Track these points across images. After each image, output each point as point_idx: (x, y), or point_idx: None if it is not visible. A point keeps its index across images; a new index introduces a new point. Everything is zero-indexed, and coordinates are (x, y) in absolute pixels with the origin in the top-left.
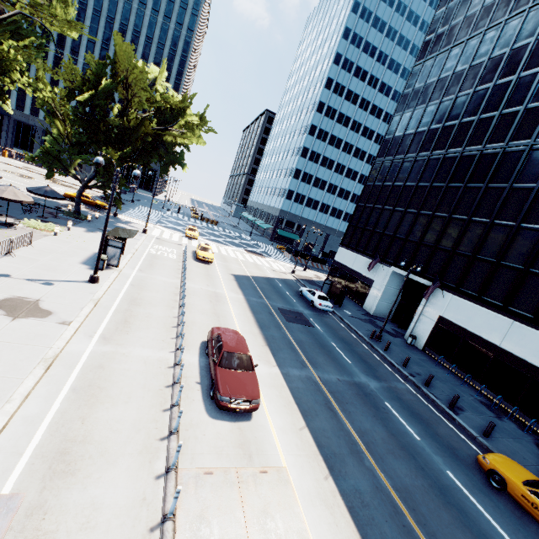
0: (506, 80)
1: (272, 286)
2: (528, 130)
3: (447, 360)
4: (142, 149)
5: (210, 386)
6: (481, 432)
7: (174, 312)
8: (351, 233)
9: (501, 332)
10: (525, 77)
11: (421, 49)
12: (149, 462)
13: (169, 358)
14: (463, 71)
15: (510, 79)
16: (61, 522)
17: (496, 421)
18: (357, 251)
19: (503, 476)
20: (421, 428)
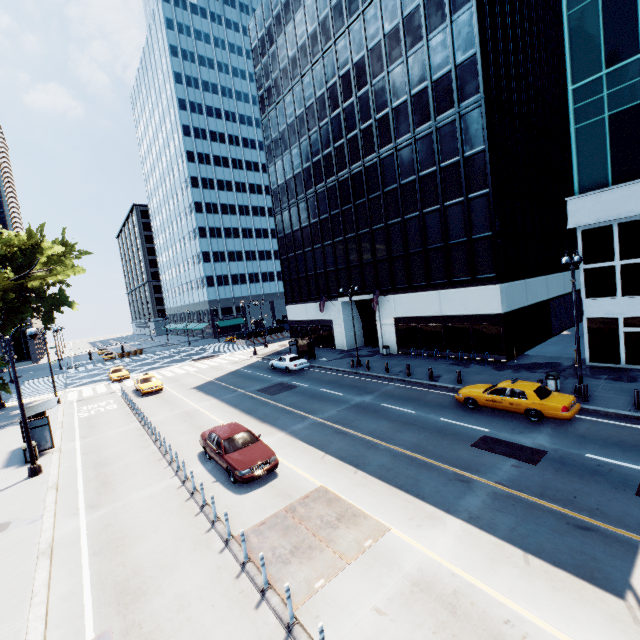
0: (336, 113)
1: (241, 377)
2: (371, 146)
3: (418, 349)
4: (5, 310)
5: (227, 477)
6: (456, 382)
7: (152, 448)
8: (290, 288)
9: (437, 304)
10: (348, 108)
11: (260, 104)
12: (207, 549)
13: (174, 482)
14: (303, 114)
15: (339, 111)
16: (159, 620)
17: (465, 370)
18: (304, 301)
19: (472, 397)
20: (414, 405)
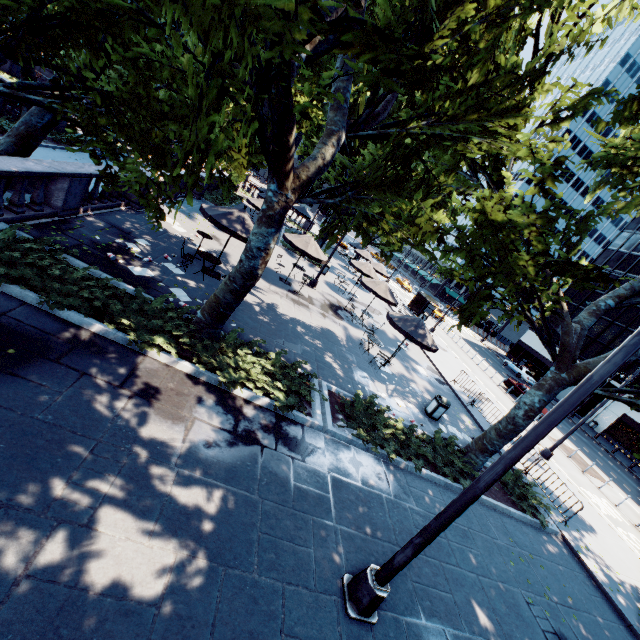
0: None
1: (485, 353)
2: None
3: (622, 446)
4: None
5: None
6: None
7: (472, 361)
8: None
9: None
10: None
11: None
12: None
13: (499, 389)
14: None
15: None
16: None
17: None
18: None
19: None
20: (617, 467)
